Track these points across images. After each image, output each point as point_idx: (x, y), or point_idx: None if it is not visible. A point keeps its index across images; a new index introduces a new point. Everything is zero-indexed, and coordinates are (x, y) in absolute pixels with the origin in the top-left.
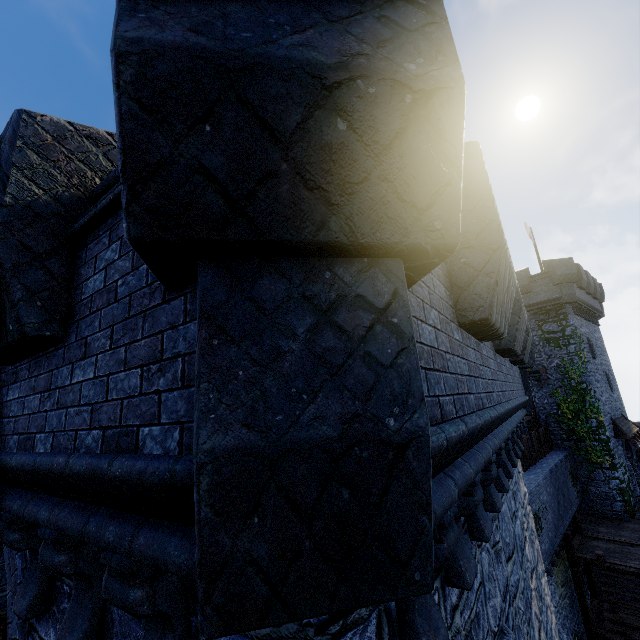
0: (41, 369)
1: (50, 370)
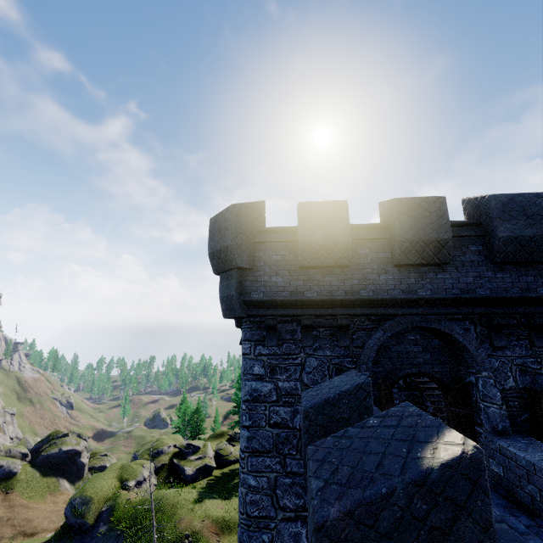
0: (528, 269)
1: (537, 270)
